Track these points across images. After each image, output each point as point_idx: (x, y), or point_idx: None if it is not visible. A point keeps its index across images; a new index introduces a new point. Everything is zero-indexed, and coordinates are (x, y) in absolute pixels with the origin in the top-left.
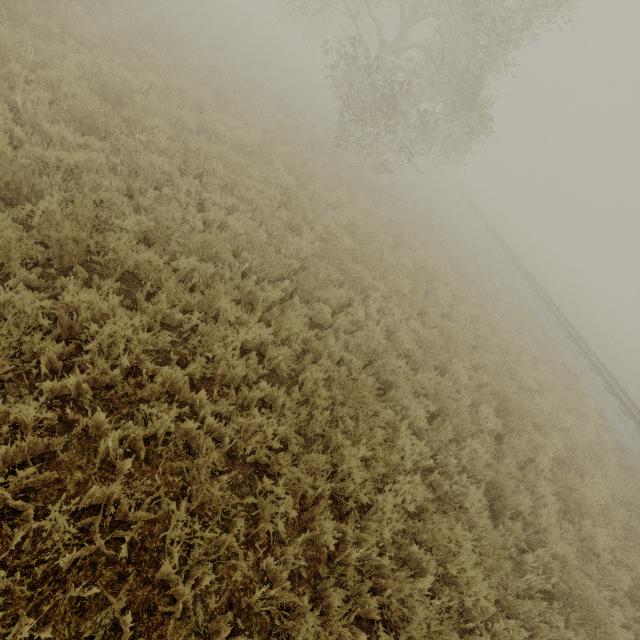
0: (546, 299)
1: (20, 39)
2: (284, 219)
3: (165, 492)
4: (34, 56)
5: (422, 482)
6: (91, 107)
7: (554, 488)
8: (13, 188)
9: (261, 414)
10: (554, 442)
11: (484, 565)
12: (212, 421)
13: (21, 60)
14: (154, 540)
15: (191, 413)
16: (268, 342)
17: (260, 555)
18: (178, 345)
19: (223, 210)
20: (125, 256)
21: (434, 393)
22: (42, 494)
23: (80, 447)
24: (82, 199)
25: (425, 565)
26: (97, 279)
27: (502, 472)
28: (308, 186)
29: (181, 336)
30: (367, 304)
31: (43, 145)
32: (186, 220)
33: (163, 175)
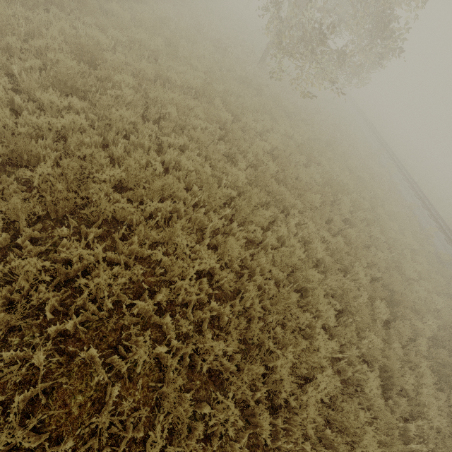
0: (422, 196)
1: (14, 12)
2: (223, 151)
3: (144, 404)
4: (25, 27)
5: (334, 376)
6: (71, 71)
7: (429, 363)
8: (16, 154)
9: (212, 331)
10: (429, 323)
11: (383, 449)
12: (176, 343)
13: (15, 32)
14: (137, 446)
15: (160, 334)
16: (215, 266)
17: (215, 447)
18: (148, 274)
19: (177, 150)
20: (104, 208)
21: (340, 294)
22: (54, 418)
23: (80, 374)
24: (69, 161)
25: (336, 443)
26: (84, 228)
27: (392, 357)
28: (241, 119)
29: (150, 266)
30: (288, 220)
31: (37, 108)
32: (149, 162)
33: (130, 124)
